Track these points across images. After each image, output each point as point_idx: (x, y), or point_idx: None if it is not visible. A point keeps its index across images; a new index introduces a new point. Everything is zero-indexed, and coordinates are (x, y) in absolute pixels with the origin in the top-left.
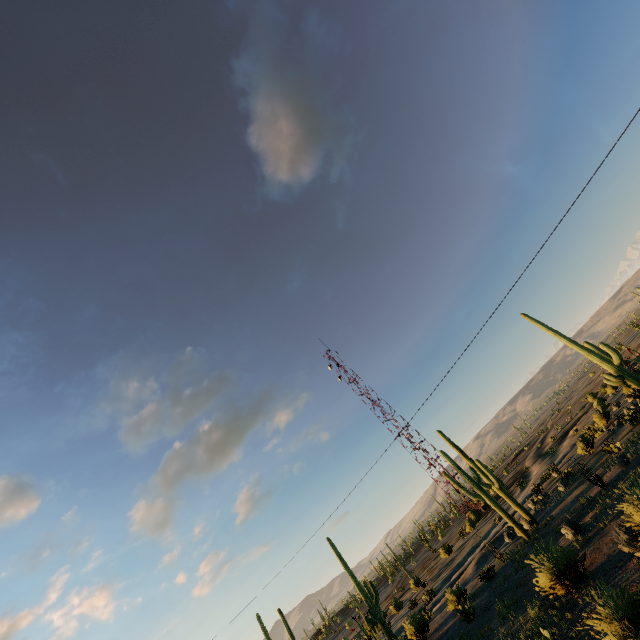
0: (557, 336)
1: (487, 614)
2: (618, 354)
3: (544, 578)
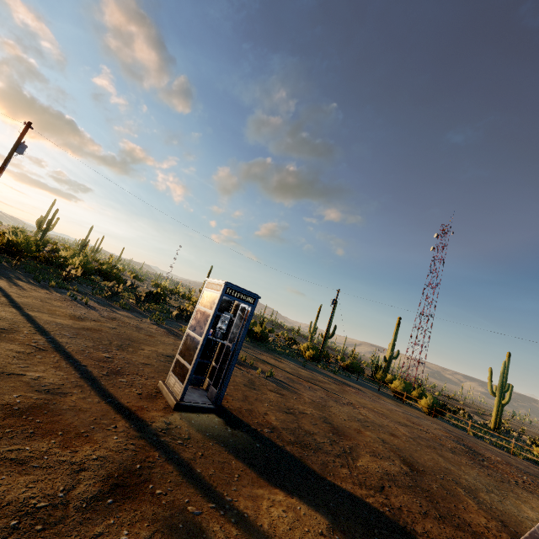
0: None
1: (456, 419)
2: None
3: None
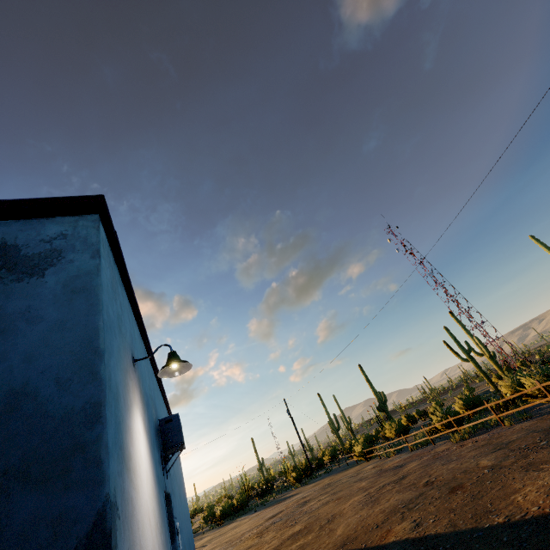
0: None
1: None
2: None
3: (456, 406)
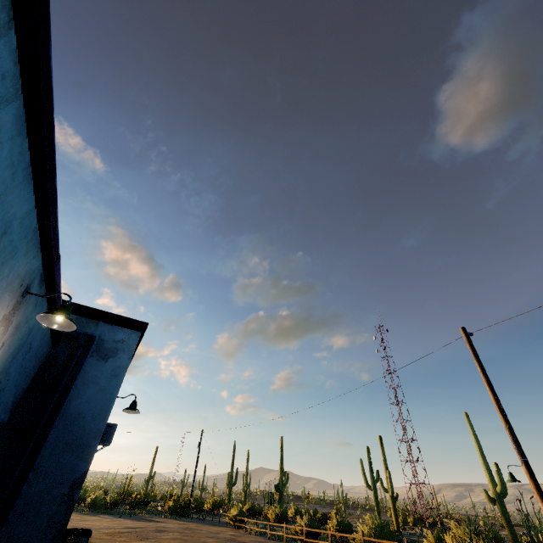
0: (475, 443)
1: None
2: (502, 486)
3: (330, 523)
